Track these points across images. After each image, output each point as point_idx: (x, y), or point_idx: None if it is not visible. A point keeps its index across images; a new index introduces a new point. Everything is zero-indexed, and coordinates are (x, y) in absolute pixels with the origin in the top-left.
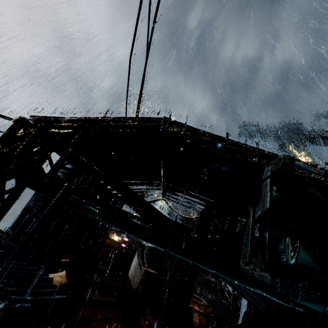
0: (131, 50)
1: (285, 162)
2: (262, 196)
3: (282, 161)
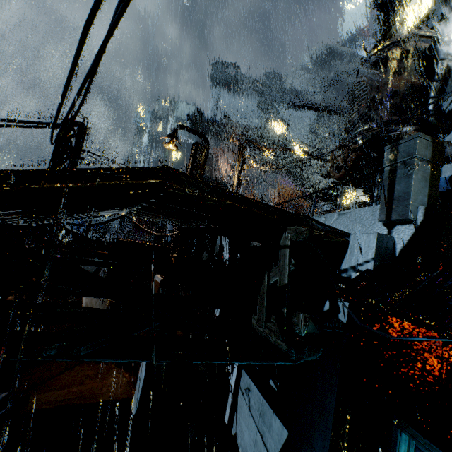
0: (89, 22)
1: (306, 237)
2: (280, 266)
3: (304, 236)
